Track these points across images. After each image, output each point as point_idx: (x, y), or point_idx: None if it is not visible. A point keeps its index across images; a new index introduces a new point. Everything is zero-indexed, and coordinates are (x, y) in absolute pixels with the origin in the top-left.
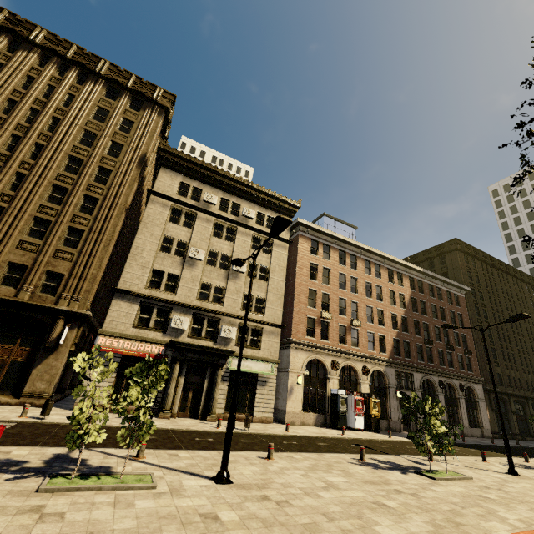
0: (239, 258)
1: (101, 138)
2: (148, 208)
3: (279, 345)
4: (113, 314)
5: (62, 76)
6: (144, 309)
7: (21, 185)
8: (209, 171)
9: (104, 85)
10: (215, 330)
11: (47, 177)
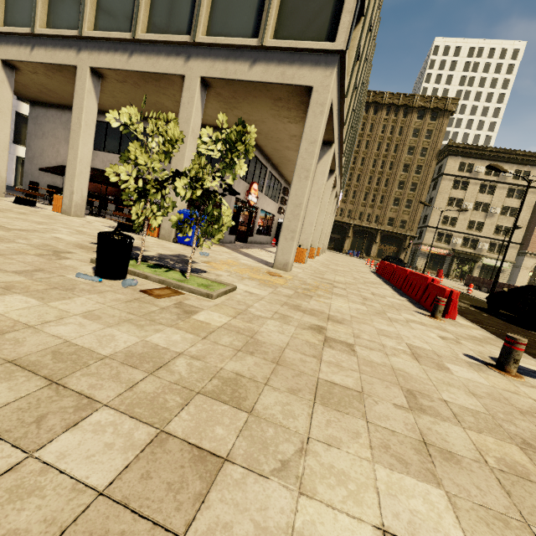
0: (499, 229)
1: (417, 148)
2: (441, 183)
3: (517, 253)
4: (426, 237)
5: (396, 116)
6: (439, 234)
7: (388, 184)
8: (480, 151)
9: (416, 112)
10: (475, 244)
11: (396, 178)
